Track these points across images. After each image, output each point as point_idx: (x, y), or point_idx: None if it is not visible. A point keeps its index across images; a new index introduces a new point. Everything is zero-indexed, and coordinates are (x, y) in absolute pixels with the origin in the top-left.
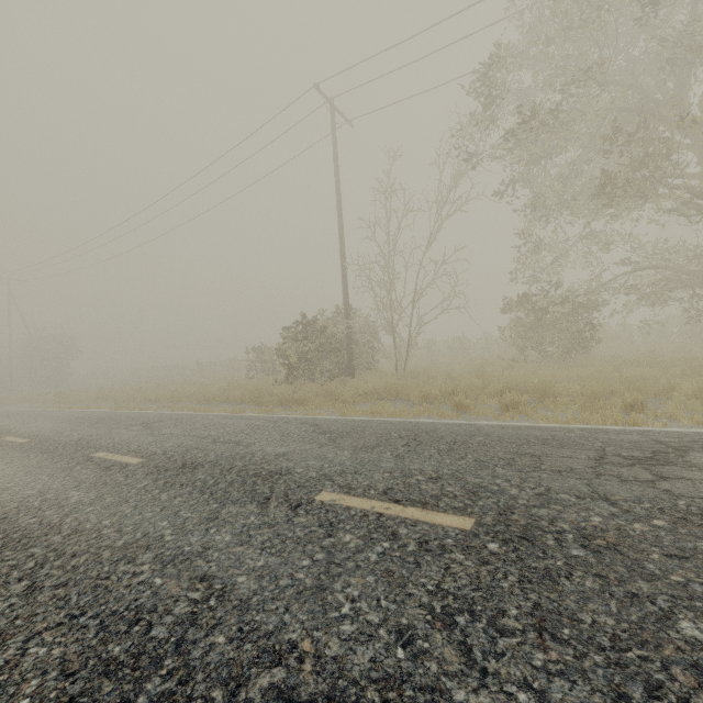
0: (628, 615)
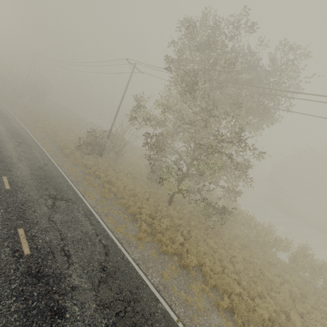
0: None
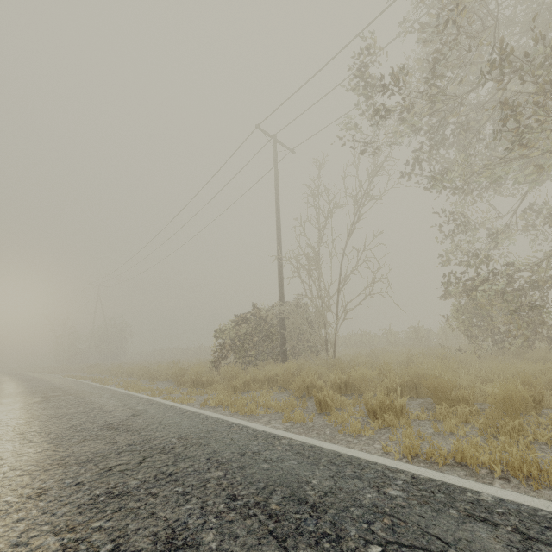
0: None
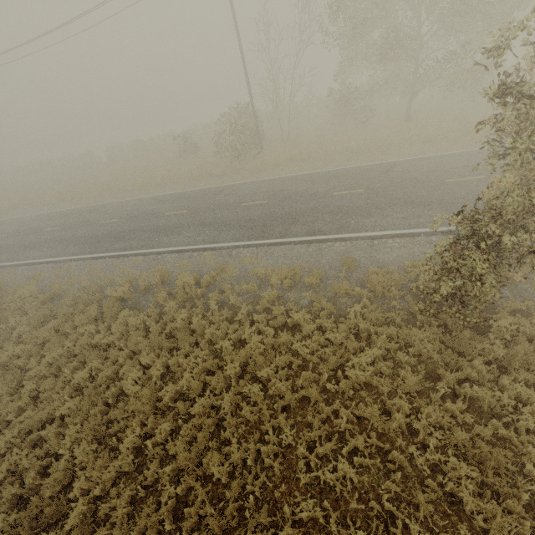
0: (385, 193)
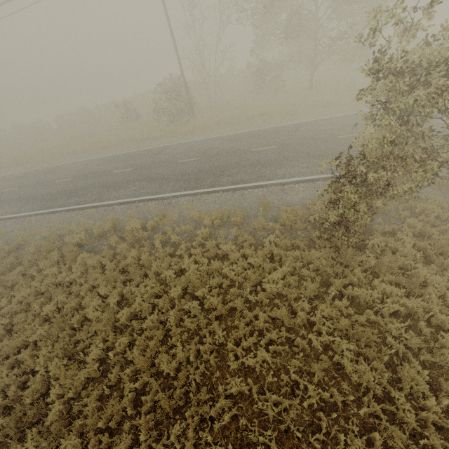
0: (293, 148)
